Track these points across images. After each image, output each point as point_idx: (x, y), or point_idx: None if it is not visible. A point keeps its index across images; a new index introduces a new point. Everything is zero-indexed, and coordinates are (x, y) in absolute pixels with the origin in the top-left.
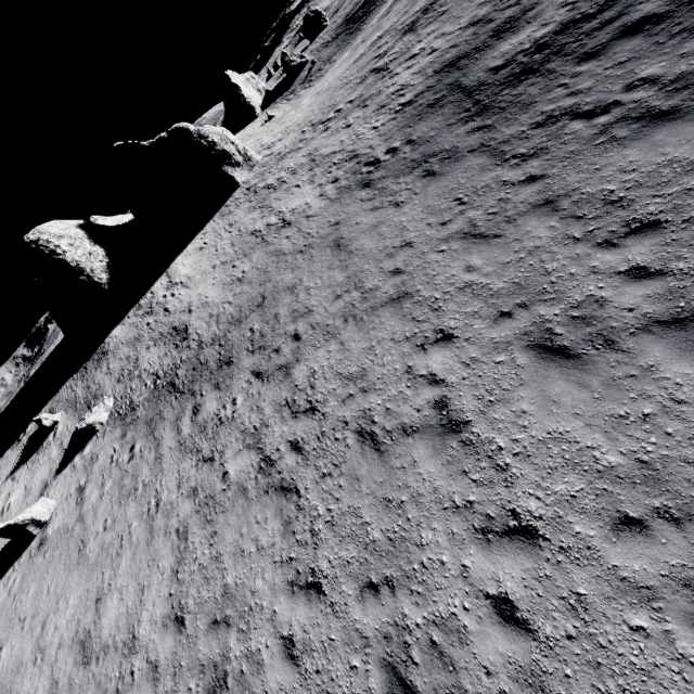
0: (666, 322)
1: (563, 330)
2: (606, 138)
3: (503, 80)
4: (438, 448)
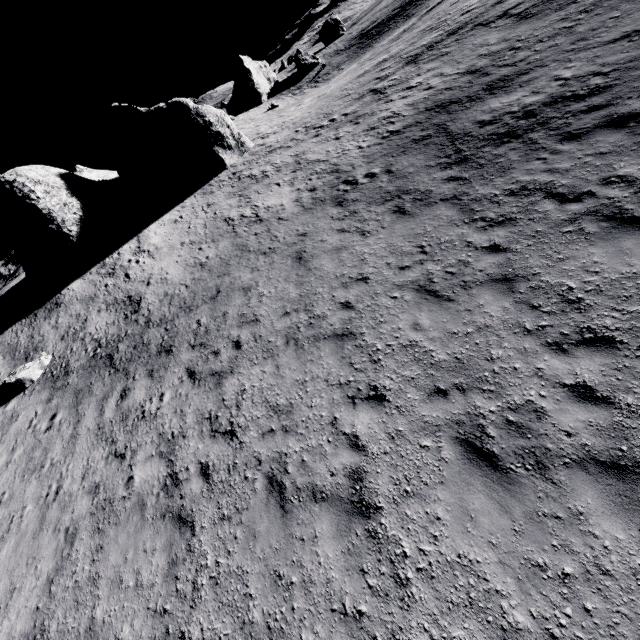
0: (604, 463)
1: (495, 432)
2: (575, 228)
3: (487, 136)
4: (342, 529)
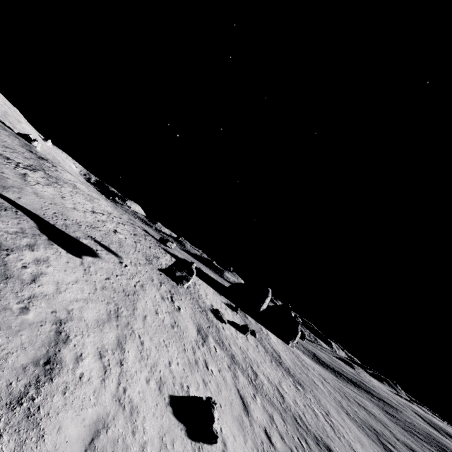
0: None
1: None
2: None
3: (391, 451)
4: None
